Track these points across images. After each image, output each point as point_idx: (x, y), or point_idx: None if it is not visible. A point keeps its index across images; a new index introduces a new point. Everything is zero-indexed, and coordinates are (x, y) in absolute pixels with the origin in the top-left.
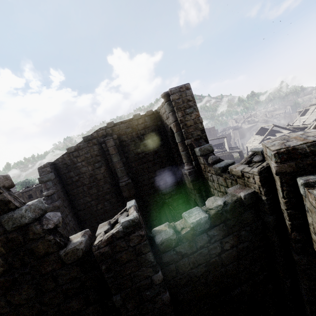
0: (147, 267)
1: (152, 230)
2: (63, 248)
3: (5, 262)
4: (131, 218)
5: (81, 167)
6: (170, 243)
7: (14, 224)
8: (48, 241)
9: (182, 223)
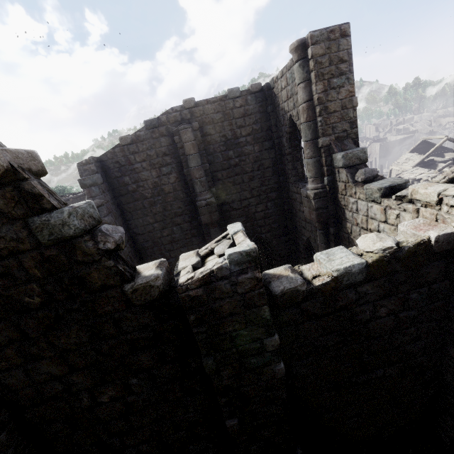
0: (258, 326)
1: (263, 273)
2: (129, 281)
3: (43, 291)
4: (245, 250)
5: (140, 170)
6: (295, 296)
7: (52, 235)
8: (106, 268)
9: (314, 269)
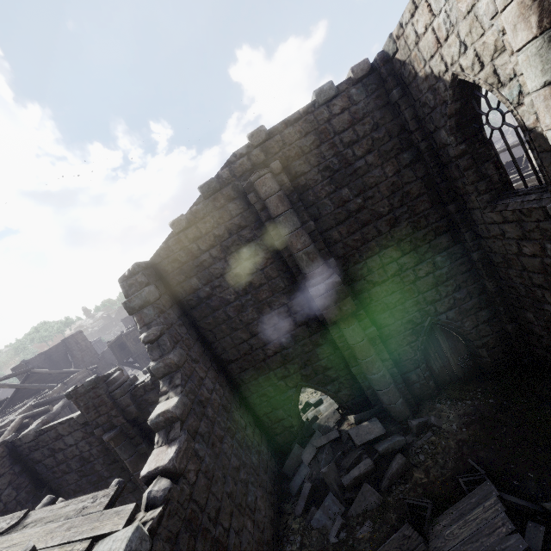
0: None
1: None
2: None
3: None
4: None
5: (210, 262)
6: None
7: None
8: None
9: None
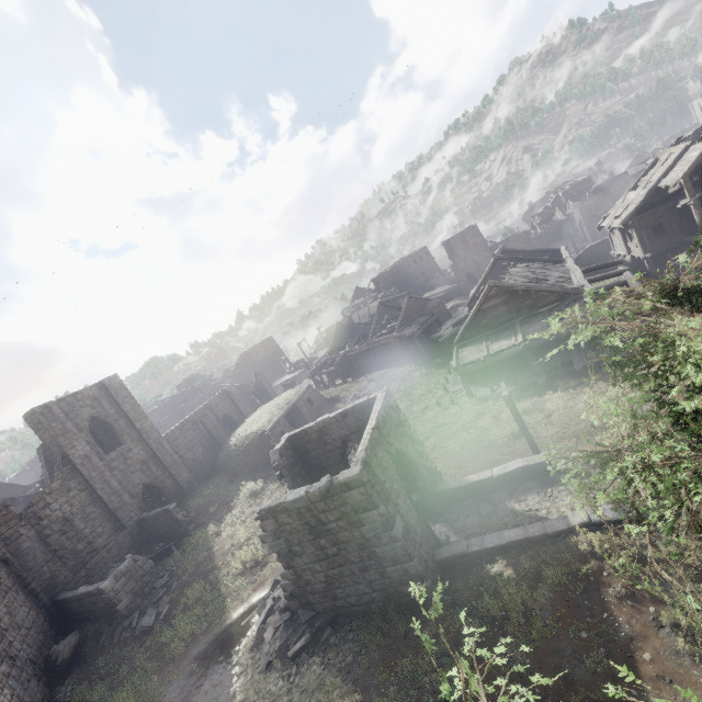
0: None
1: None
2: None
3: None
4: None
5: None
6: None
7: None
8: None
9: None
